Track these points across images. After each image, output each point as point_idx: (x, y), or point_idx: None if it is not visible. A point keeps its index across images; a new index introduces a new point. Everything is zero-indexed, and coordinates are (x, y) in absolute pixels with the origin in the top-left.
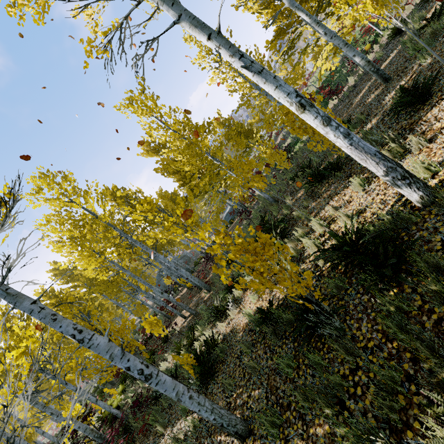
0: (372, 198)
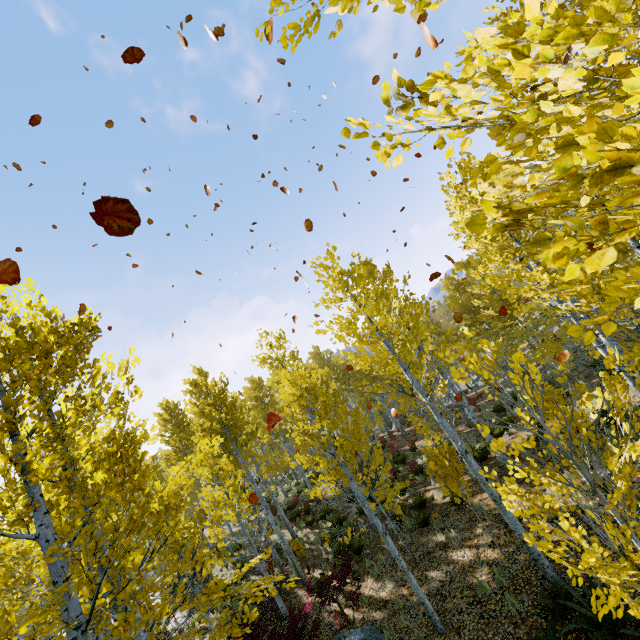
0: (636, 399)
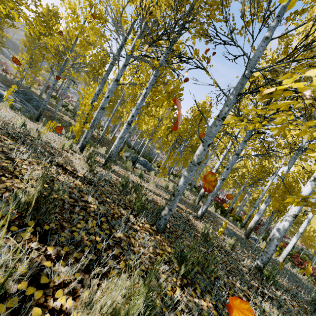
0: None
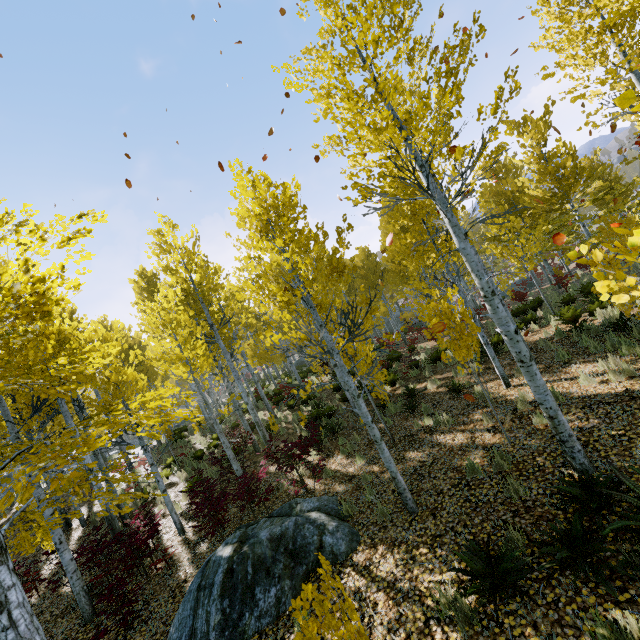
0: None
